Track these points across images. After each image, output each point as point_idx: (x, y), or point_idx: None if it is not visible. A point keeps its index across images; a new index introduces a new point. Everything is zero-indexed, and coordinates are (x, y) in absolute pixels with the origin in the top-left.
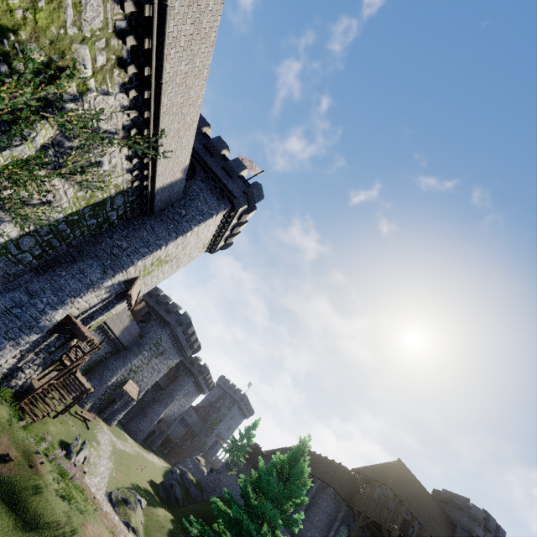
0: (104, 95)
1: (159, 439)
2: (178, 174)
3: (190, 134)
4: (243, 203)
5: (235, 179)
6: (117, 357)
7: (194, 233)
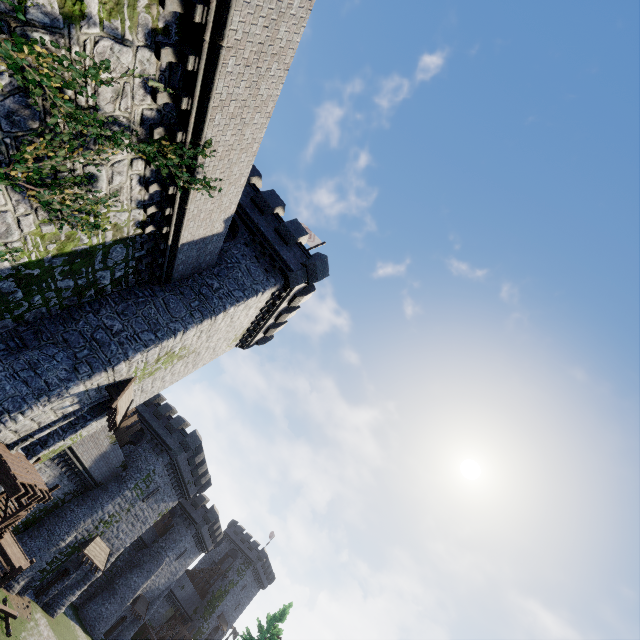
0: (114, 41)
1: (130, 629)
2: (217, 224)
3: (245, 161)
4: (301, 279)
5: (291, 246)
6: (81, 500)
7: (227, 316)
